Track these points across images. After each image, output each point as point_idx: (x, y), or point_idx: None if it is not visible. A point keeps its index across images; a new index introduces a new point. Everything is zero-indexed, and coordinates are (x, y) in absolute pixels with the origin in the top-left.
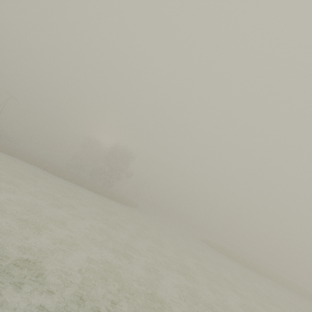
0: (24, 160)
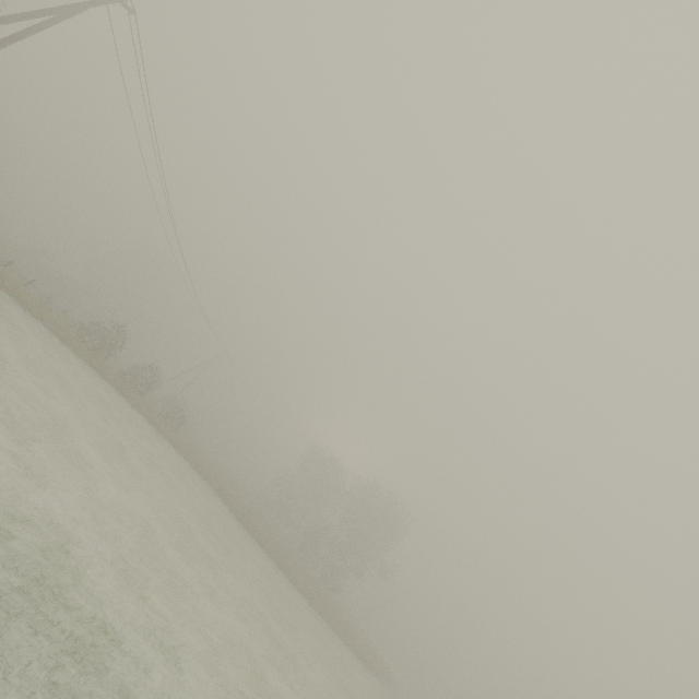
0: (205, 478)
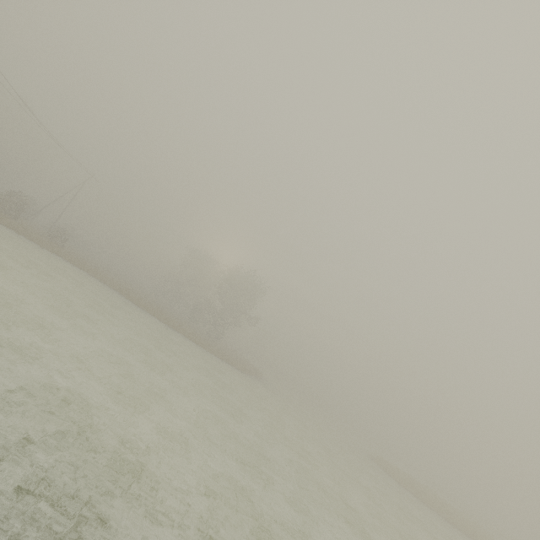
0: (98, 278)
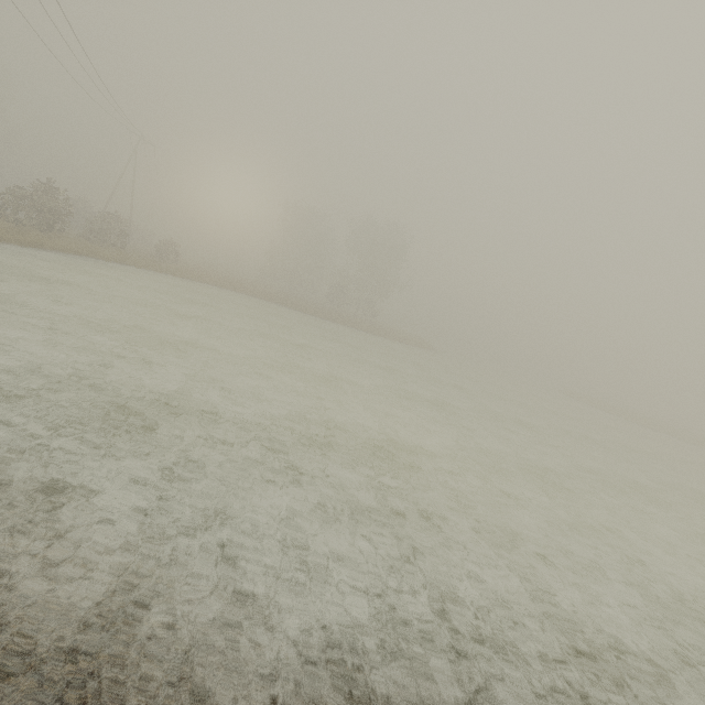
0: (248, 294)
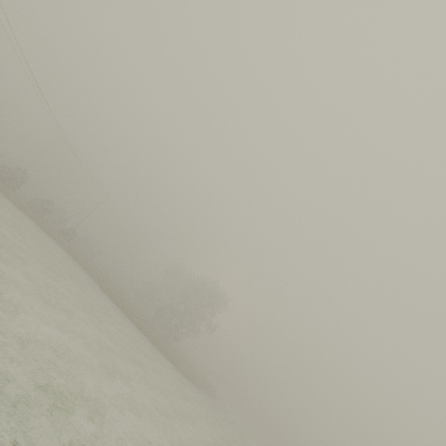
0: (82, 265)
